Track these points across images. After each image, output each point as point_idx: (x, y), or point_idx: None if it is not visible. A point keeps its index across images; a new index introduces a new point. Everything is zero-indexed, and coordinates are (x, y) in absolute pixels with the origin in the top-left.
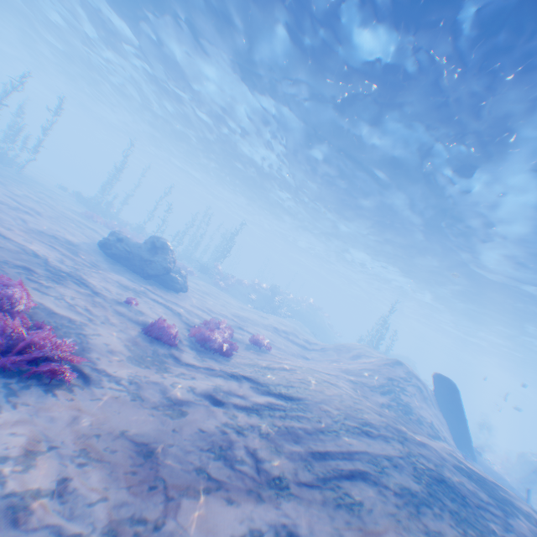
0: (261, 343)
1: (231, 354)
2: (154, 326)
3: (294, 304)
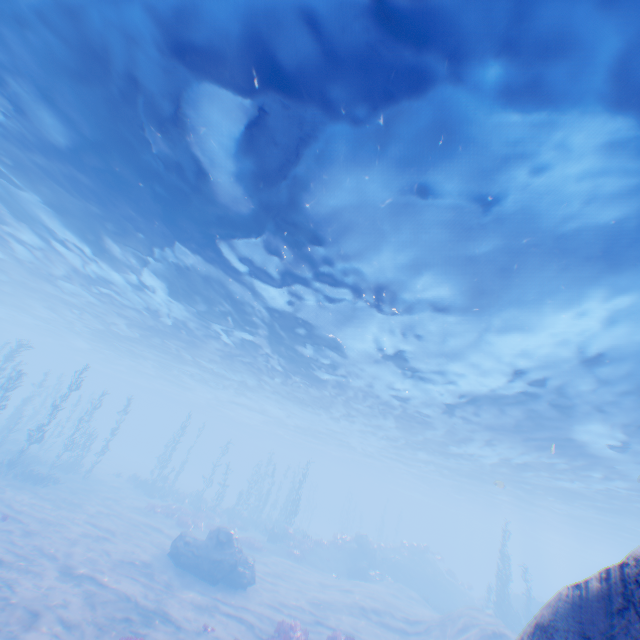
0: None
1: None
2: None
3: (393, 551)
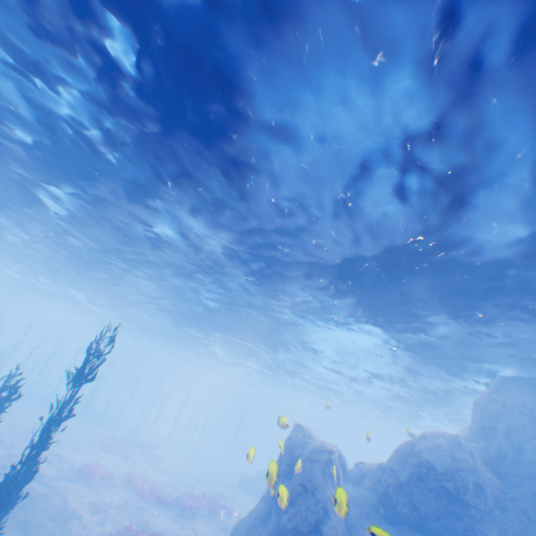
0: None
1: None
2: None
3: None
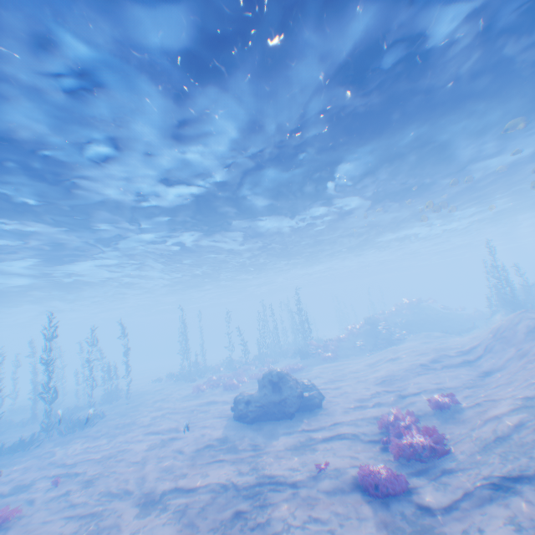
0: (445, 402)
1: (449, 448)
2: (372, 484)
3: (395, 316)
